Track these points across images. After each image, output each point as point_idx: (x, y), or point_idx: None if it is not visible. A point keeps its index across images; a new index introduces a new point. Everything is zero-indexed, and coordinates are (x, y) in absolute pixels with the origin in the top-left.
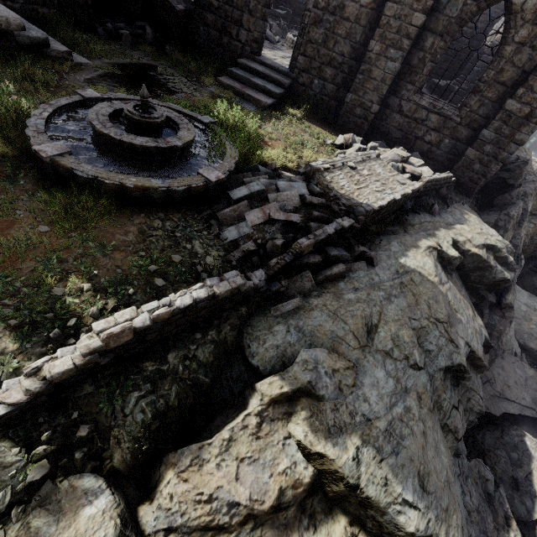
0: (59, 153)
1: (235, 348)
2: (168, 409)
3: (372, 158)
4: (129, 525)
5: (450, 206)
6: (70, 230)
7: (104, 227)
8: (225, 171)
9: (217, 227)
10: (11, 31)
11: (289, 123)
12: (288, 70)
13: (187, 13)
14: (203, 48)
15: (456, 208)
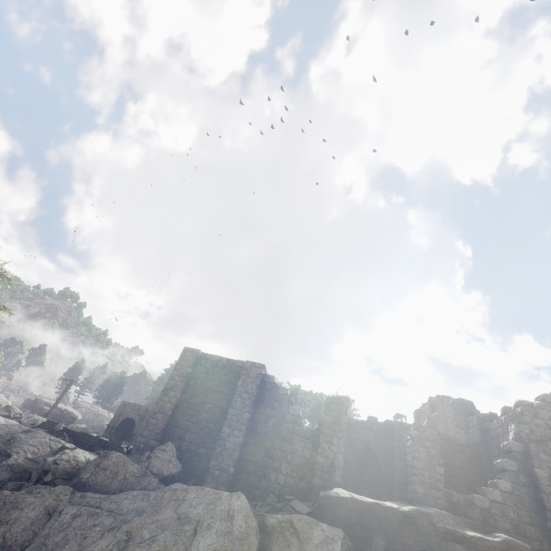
0: None
1: None
2: None
3: None
4: None
5: None
6: None
7: None
8: None
9: None
10: None
11: None
12: None
13: None
14: None
15: None
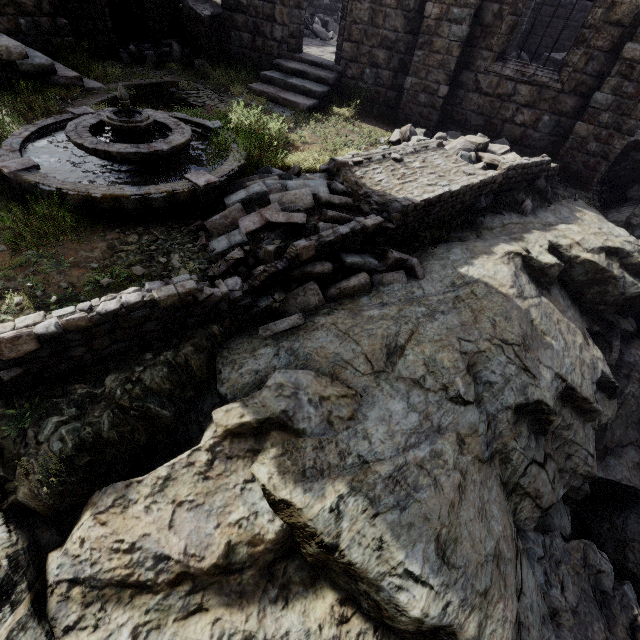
0: (24, 167)
1: (208, 376)
2: (101, 440)
3: (431, 148)
4: (21, 570)
5: (555, 204)
6: (29, 248)
7: (68, 244)
8: (221, 175)
9: (205, 239)
10: (13, 61)
11: (333, 125)
12: (333, 63)
13: (215, 18)
14: (237, 56)
15: (563, 205)
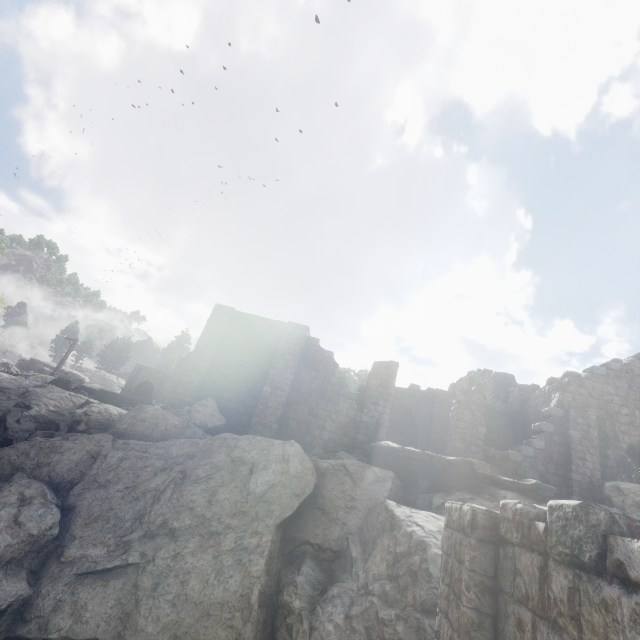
0: None
1: None
2: None
3: None
4: None
5: None
6: None
7: None
8: None
9: None
10: None
11: None
12: None
13: None
14: None
15: None
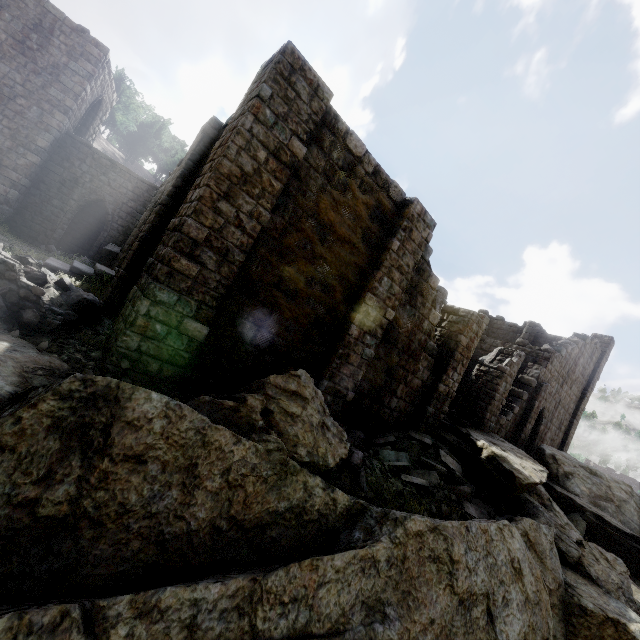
0: None
1: None
2: None
3: None
4: None
5: None
6: None
7: None
8: None
9: None
10: None
11: None
12: None
13: (113, 254)
14: None
15: None
